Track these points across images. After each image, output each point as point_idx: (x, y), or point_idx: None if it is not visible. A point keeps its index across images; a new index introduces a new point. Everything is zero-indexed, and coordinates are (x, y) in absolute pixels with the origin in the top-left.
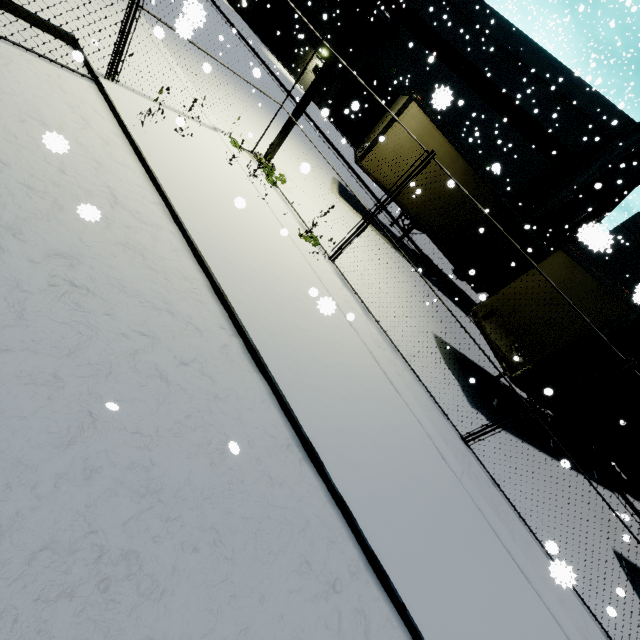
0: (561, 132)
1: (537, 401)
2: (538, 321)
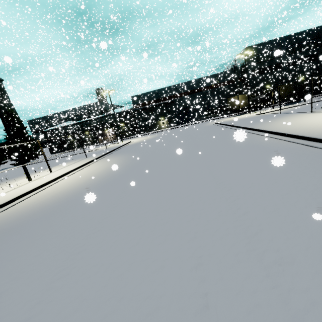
0: (223, 81)
1: (304, 93)
2: (288, 92)
